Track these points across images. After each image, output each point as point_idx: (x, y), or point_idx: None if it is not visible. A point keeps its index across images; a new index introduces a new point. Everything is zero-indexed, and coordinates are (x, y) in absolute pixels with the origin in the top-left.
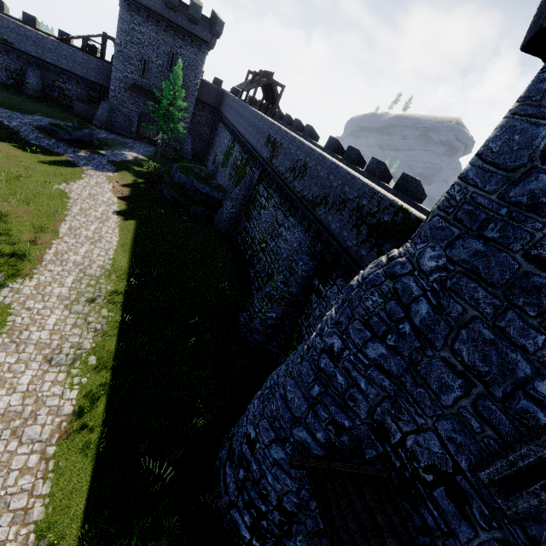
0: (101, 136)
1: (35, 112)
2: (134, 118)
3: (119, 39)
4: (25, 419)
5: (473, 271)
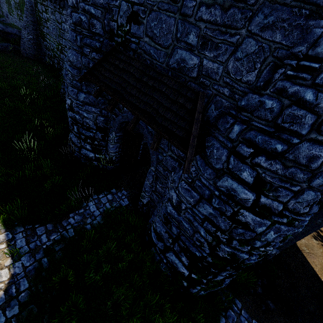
0: None
1: None
2: None
3: None
4: None
5: None
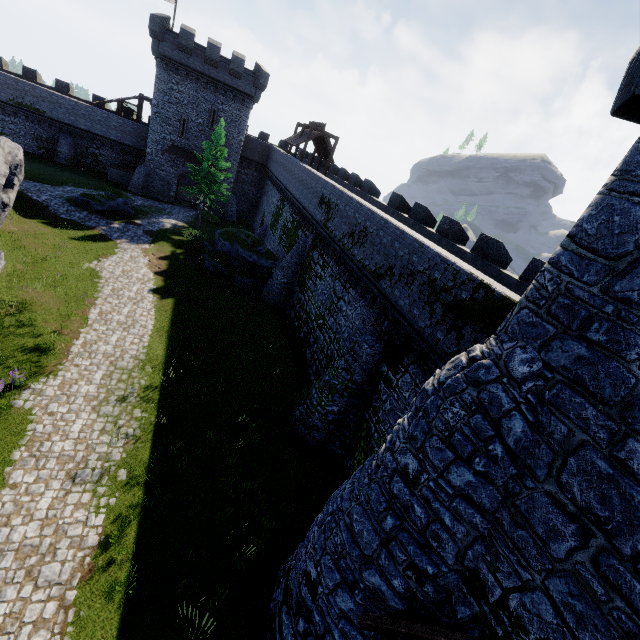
0: (137, 203)
1: (66, 182)
2: (173, 181)
3: (156, 100)
4: (42, 555)
5: (578, 382)
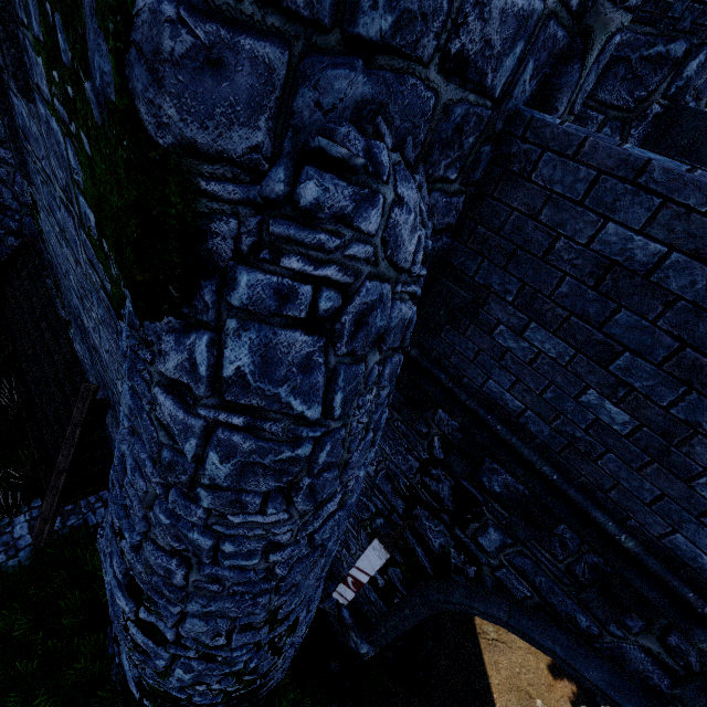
0: None
1: None
2: None
3: None
4: None
5: None
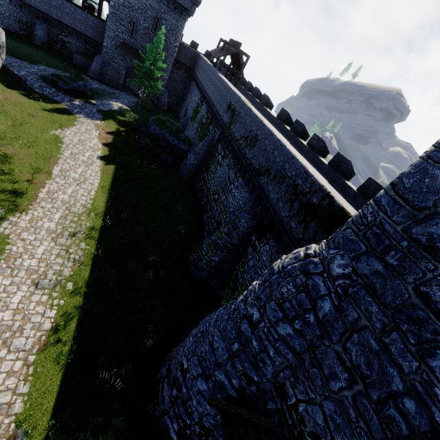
0: (94, 86)
1: (40, 62)
2: (122, 72)
3: (113, 2)
4: (13, 332)
5: (371, 287)
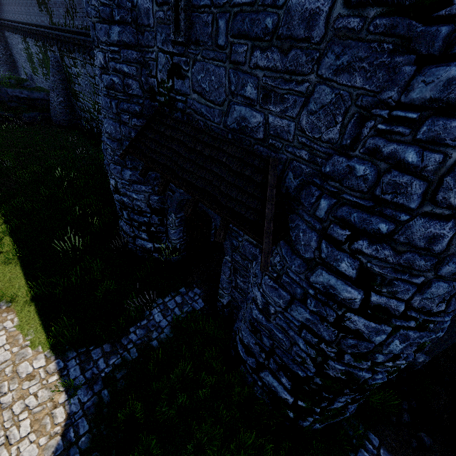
0: None
1: None
2: None
3: None
4: None
5: None
